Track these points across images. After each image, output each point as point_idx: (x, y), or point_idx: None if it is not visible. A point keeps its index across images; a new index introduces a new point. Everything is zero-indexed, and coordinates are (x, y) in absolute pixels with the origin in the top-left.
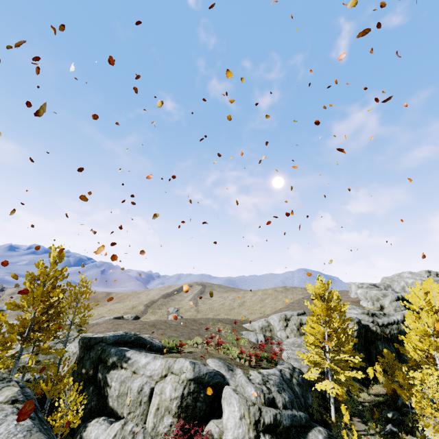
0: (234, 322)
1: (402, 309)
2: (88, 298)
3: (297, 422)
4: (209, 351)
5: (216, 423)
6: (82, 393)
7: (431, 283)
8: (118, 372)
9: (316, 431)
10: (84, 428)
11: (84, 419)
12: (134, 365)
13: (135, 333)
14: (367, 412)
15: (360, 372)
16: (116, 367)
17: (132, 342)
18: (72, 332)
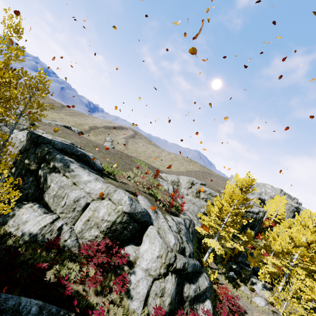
0: (156, 170)
1: (258, 205)
2: (43, 97)
3: (195, 270)
4: (139, 187)
5: (134, 249)
6: (22, 179)
7: (283, 199)
8: (59, 177)
9: (204, 277)
10: (17, 208)
11: (20, 199)
12: (75, 178)
13: (81, 147)
14: (218, 257)
15: (242, 246)
16: (59, 172)
17: (77, 156)
18: (24, 122)
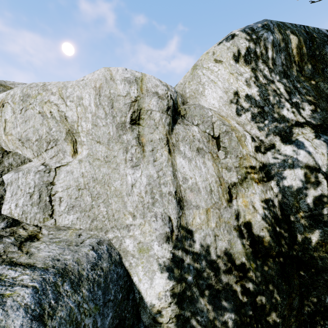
0: None
1: None
2: None
3: None
4: None
5: None
6: None
7: None
8: None
9: None
10: None
11: None
12: None
13: None
14: None
15: None
16: None
17: None
18: None
